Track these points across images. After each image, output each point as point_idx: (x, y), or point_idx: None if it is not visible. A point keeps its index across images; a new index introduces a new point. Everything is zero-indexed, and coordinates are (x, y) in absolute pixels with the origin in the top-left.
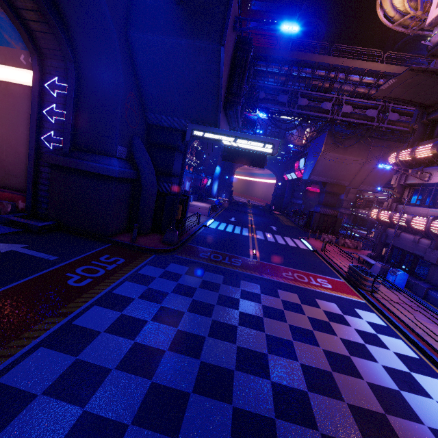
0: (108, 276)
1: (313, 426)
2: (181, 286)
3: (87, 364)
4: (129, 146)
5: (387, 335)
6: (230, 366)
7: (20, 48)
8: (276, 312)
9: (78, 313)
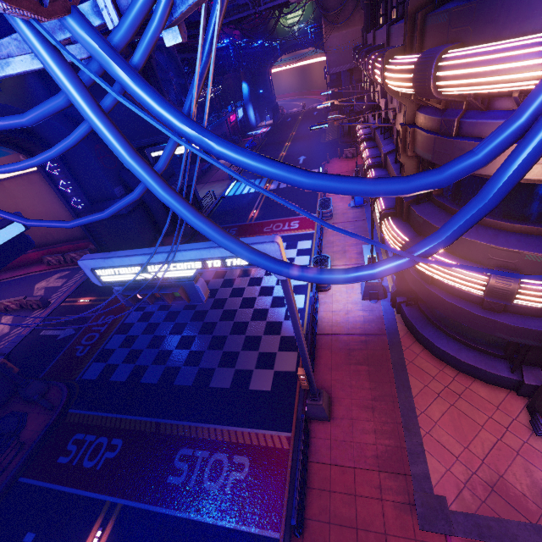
0: None
1: (222, 308)
2: None
3: (148, 312)
4: (121, 182)
5: (303, 255)
6: None
7: (16, 153)
8: None
9: None
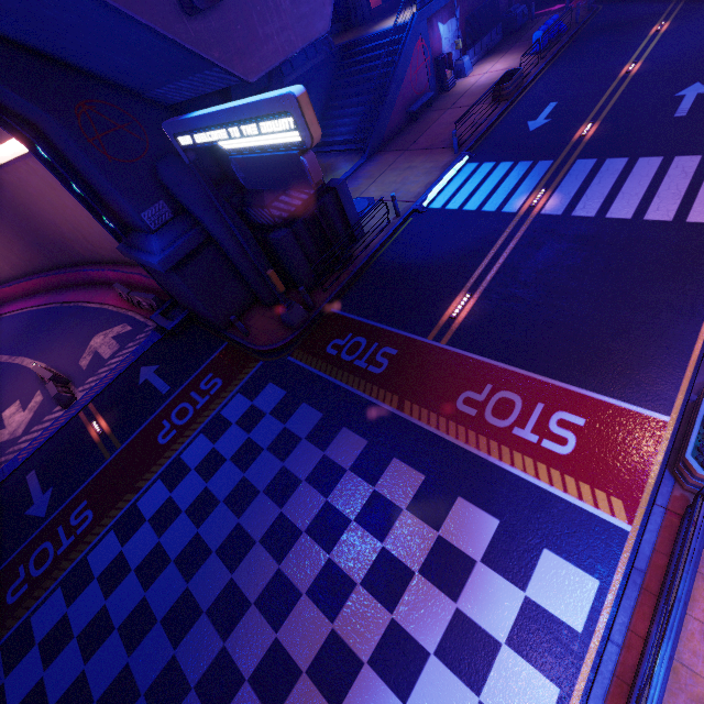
0: (190, 425)
1: None
2: (248, 445)
3: (124, 558)
4: (162, 192)
5: (535, 659)
6: (204, 605)
7: None
8: (333, 524)
9: (145, 490)
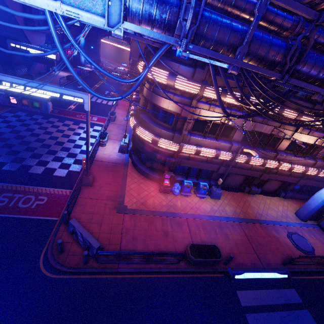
0: None
1: (42, 143)
2: (20, 119)
3: None
4: None
5: (96, 132)
6: (27, 135)
7: None
8: (56, 126)
9: None
